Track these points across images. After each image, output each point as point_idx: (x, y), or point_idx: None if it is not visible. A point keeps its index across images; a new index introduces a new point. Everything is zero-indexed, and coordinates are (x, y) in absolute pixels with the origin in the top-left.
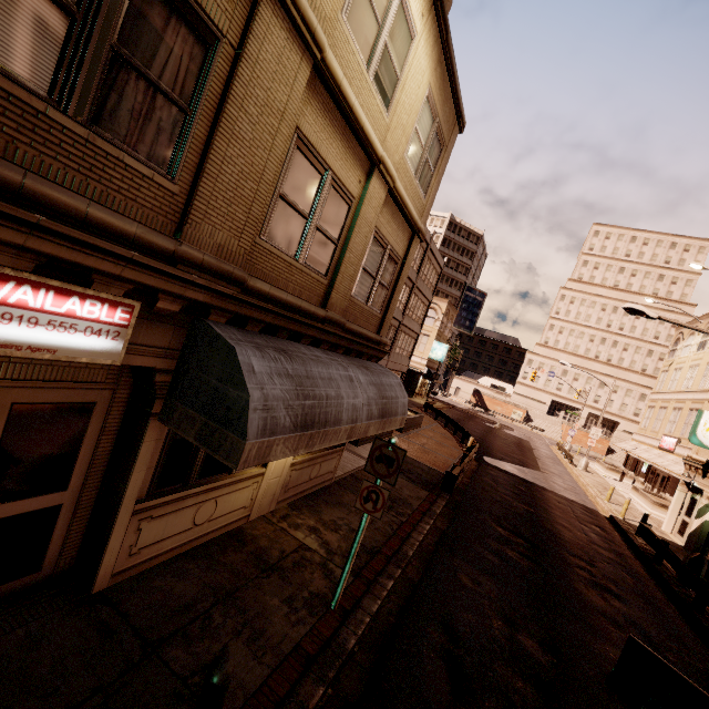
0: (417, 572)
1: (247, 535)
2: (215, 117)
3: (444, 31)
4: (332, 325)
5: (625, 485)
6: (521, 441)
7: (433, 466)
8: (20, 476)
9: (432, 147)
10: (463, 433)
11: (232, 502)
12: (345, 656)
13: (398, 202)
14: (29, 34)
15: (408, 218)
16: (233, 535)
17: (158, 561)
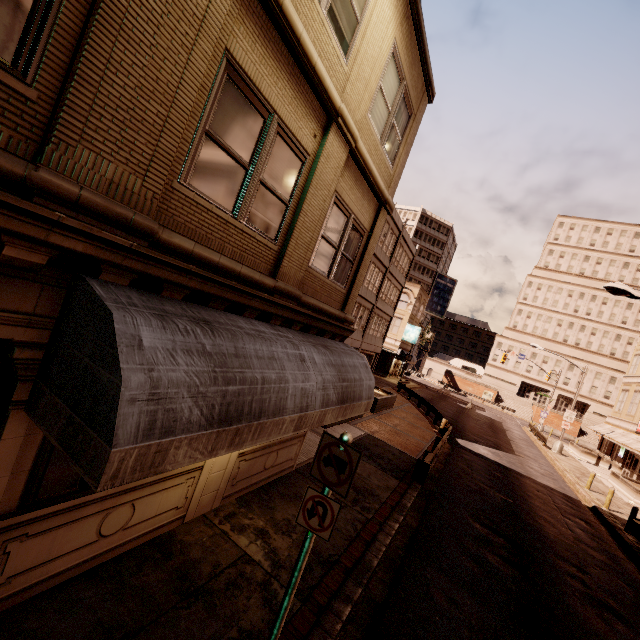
0: (382, 587)
1: (177, 543)
2: (92, 3)
3: None
4: (285, 297)
5: (602, 470)
6: (493, 422)
7: (405, 450)
8: None
9: (399, 113)
10: (436, 414)
11: (157, 503)
12: None
13: (361, 166)
14: None
15: (373, 187)
16: (158, 543)
17: (45, 587)
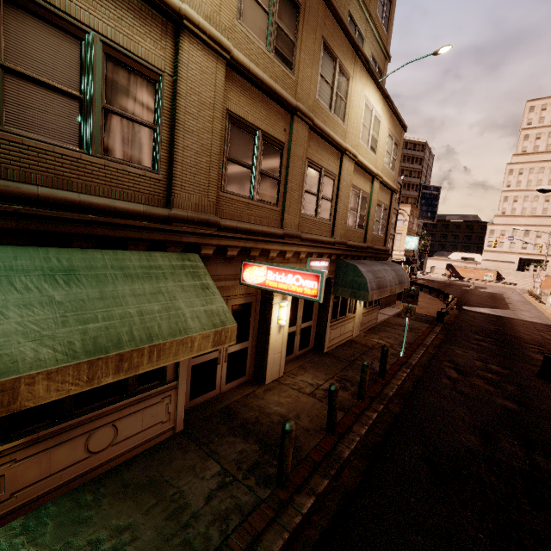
0: (433, 351)
1: (355, 341)
2: (336, 198)
3: (391, 105)
4: (369, 249)
5: None
6: (494, 294)
7: (428, 314)
8: (306, 315)
9: (394, 150)
10: (444, 294)
11: (348, 328)
12: (413, 365)
13: (384, 184)
14: (312, 205)
15: (389, 188)
16: (350, 341)
17: (334, 346)
